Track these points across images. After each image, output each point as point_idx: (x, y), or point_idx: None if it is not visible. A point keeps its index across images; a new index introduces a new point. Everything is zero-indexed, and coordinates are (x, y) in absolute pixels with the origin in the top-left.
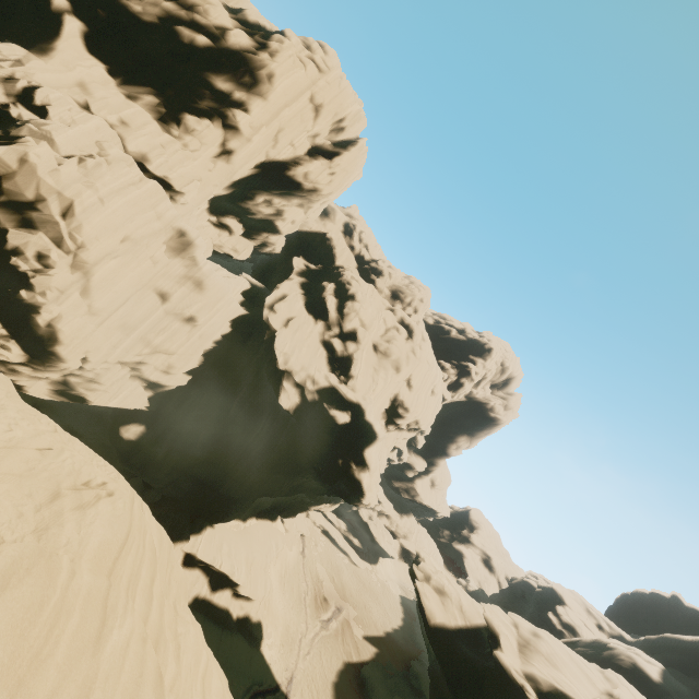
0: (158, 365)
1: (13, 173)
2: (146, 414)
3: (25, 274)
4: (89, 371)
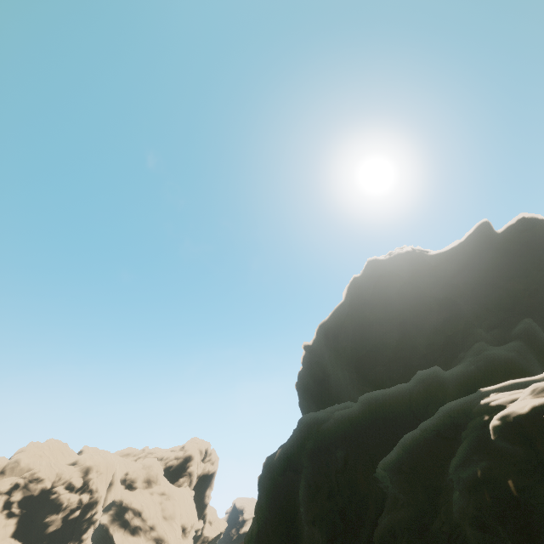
0: None
1: None
2: None
3: None
4: None
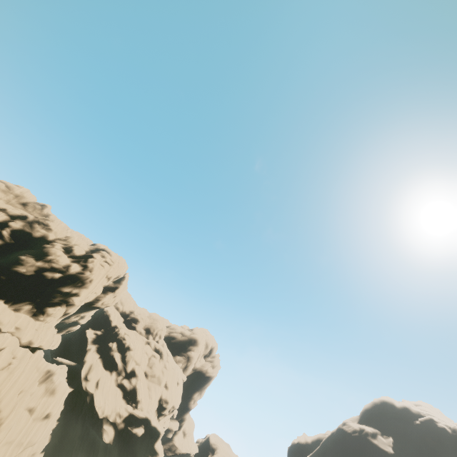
0: (26, 456)
1: None
2: None
3: None
4: None
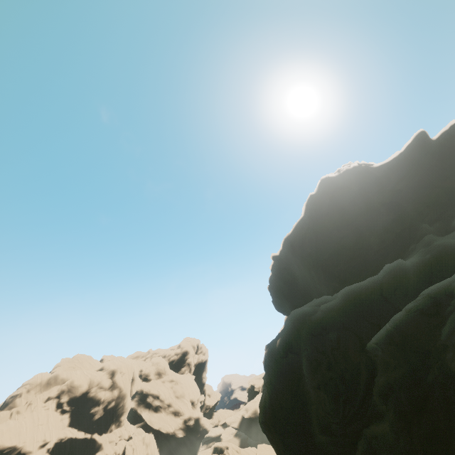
0: None
1: None
2: None
3: None
4: None
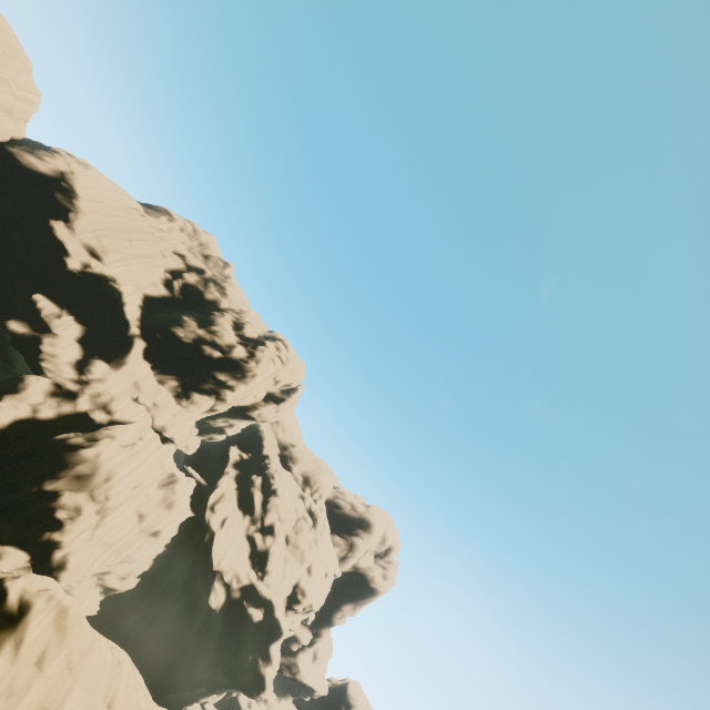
0: (120, 573)
1: (90, 461)
2: (92, 617)
3: (65, 522)
4: (65, 584)
